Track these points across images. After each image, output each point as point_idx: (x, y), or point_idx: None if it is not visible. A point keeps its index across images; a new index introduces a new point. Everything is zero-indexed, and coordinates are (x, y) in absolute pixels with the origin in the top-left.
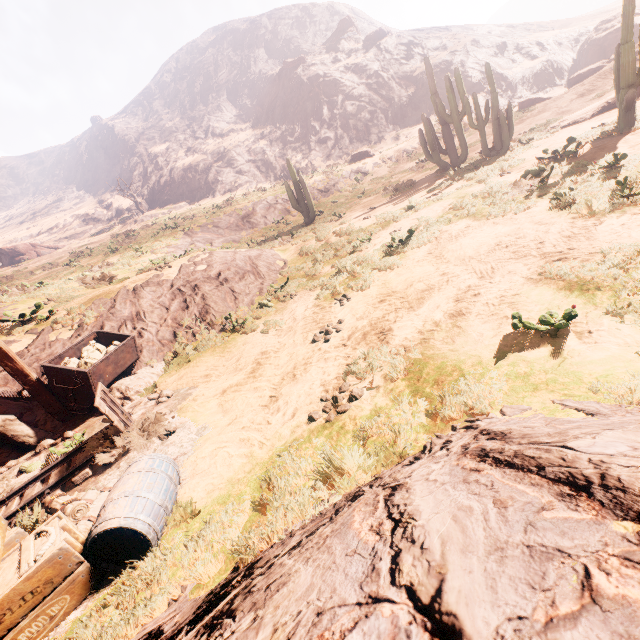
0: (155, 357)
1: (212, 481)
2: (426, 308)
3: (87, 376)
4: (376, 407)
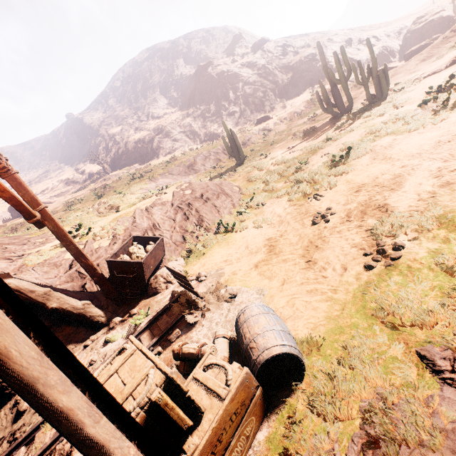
0: (173, 255)
1: (309, 321)
2: (409, 187)
3: (142, 266)
4: (430, 249)
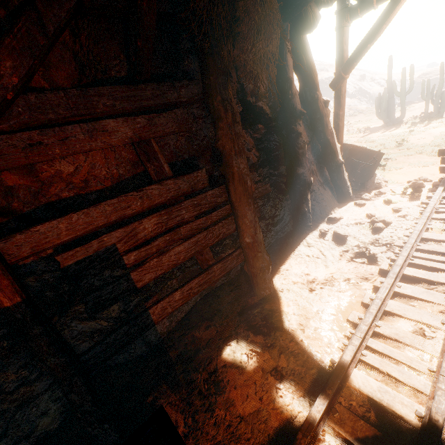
0: None
1: None
2: None
3: (381, 157)
4: None
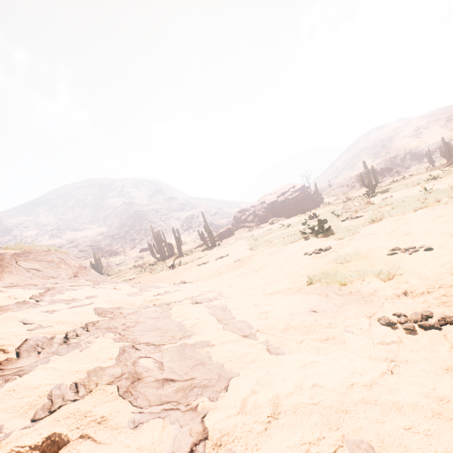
0: None
1: None
2: None
3: None
4: None
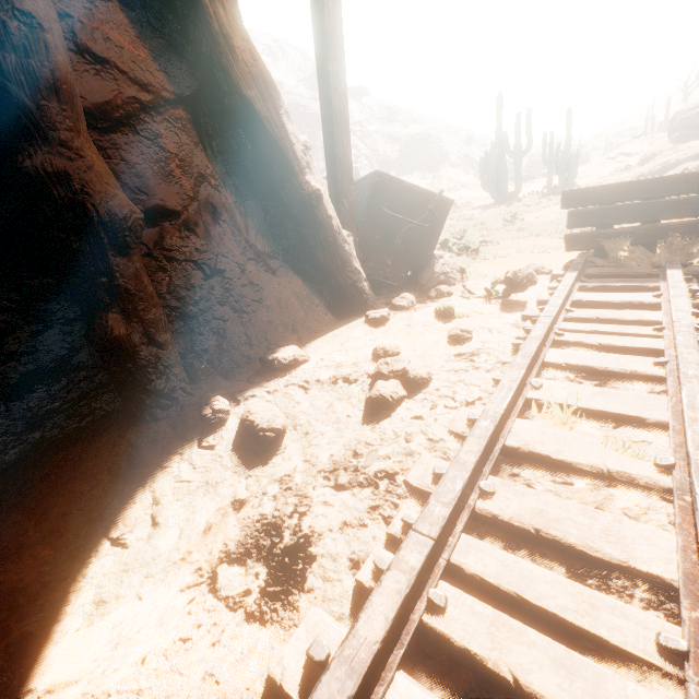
0: None
1: None
2: None
3: (447, 210)
4: None
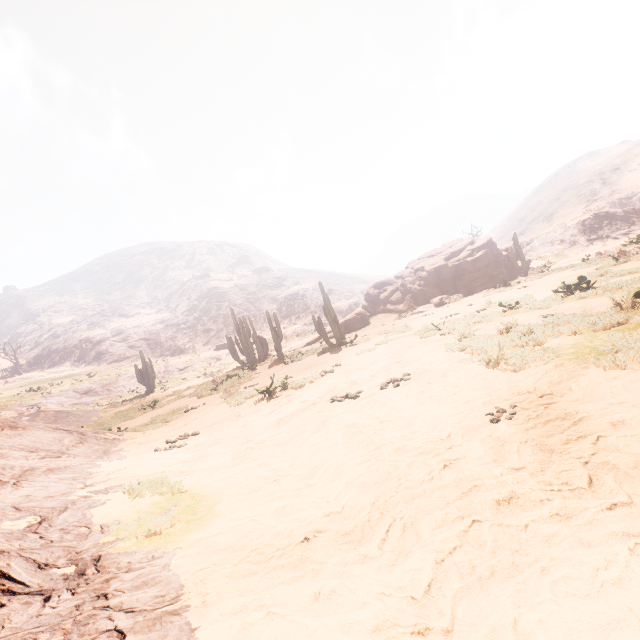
0: None
1: None
2: None
3: None
4: None
